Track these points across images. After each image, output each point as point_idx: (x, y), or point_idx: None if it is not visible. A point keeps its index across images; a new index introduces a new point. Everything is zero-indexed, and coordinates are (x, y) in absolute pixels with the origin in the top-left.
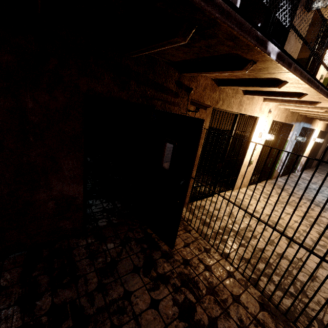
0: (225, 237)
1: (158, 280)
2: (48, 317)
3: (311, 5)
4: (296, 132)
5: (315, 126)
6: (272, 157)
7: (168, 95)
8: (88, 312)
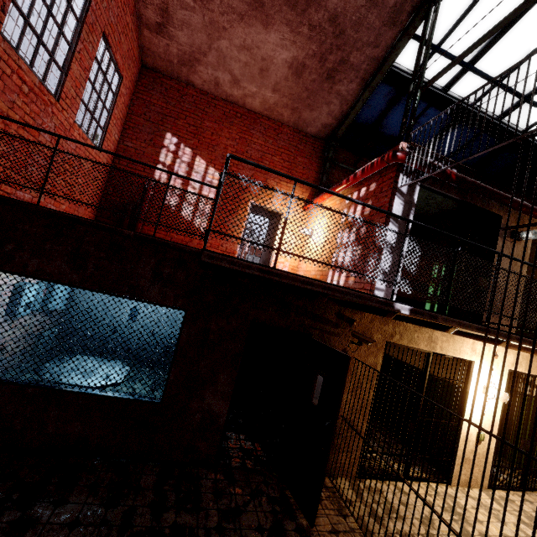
0: None
1: None
2: (170, 531)
3: (518, 236)
4: None
5: None
6: None
7: (327, 325)
8: None
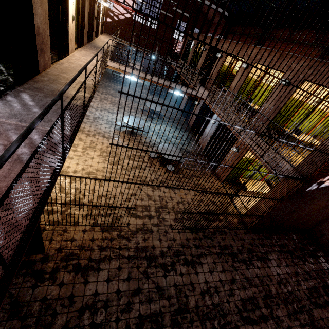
0: (69, 211)
1: (53, 275)
2: None
3: None
4: None
5: None
6: None
7: None
8: None
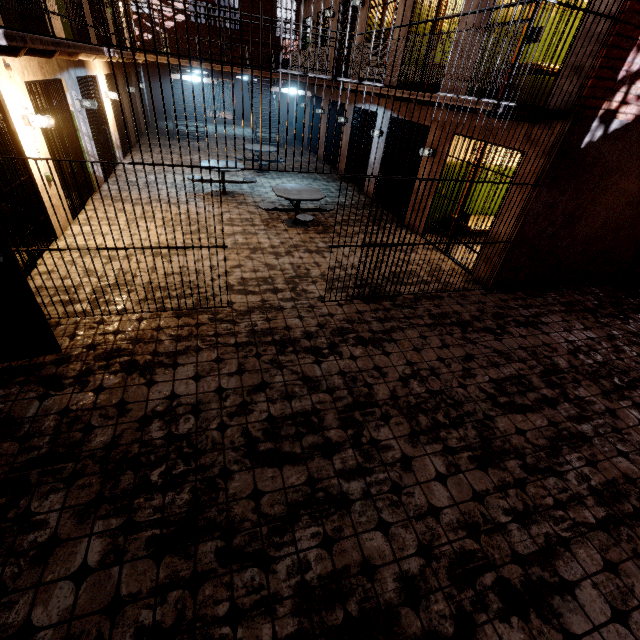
0: (107, 297)
1: (80, 379)
2: (4, 497)
3: None
4: (75, 92)
5: (93, 69)
6: (72, 152)
7: None
8: (44, 452)
